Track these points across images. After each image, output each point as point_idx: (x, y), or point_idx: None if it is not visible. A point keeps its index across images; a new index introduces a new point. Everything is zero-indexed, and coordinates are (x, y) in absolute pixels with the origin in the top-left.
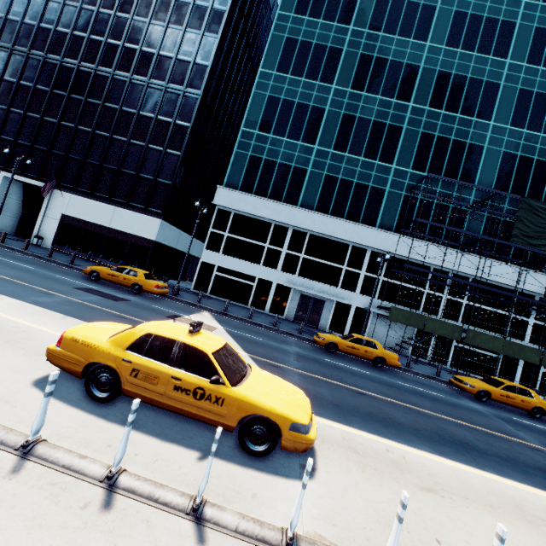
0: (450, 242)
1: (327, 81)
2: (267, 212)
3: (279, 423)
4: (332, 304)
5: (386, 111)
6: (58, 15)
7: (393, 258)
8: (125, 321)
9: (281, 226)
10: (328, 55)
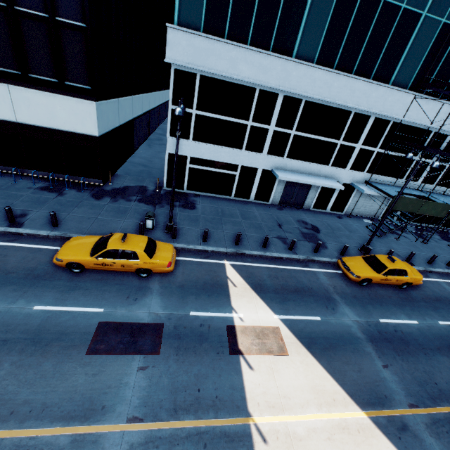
0: None
1: None
2: (250, 71)
3: None
4: None
5: None
6: None
7: (399, 126)
8: None
9: (269, 92)
10: None
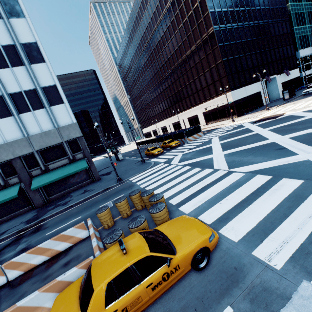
0: None
1: (301, 2)
2: (308, 52)
3: None
4: None
5: None
6: (244, 2)
7: None
8: None
9: (310, 55)
10: None
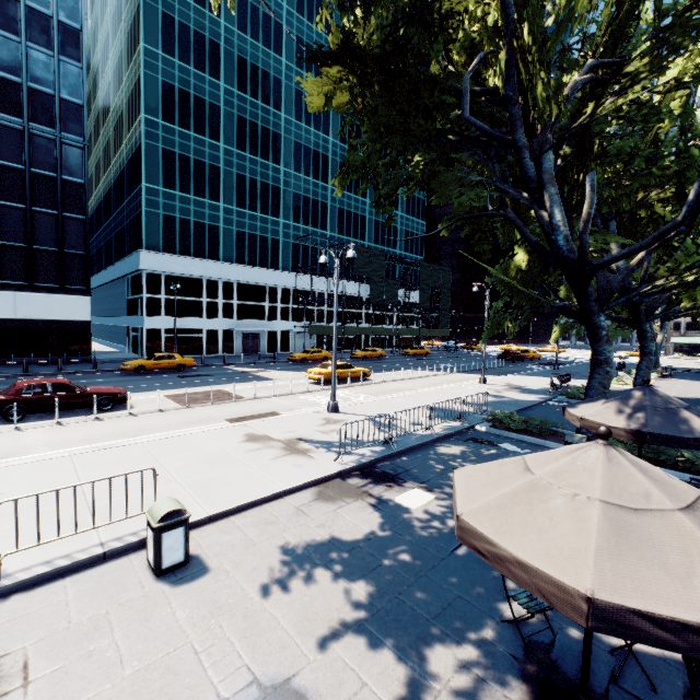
0: (323, 273)
1: (215, 139)
2: (198, 270)
3: (367, 372)
4: (265, 333)
5: (267, 173)
6: None
7: (296, 290)
8: (258, 378)
9: (212, 280)
10: (209, 110)
